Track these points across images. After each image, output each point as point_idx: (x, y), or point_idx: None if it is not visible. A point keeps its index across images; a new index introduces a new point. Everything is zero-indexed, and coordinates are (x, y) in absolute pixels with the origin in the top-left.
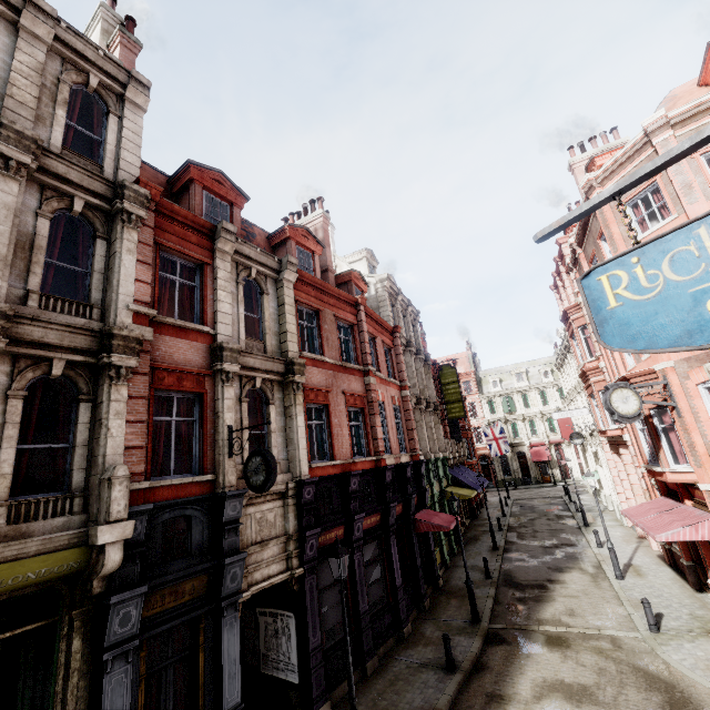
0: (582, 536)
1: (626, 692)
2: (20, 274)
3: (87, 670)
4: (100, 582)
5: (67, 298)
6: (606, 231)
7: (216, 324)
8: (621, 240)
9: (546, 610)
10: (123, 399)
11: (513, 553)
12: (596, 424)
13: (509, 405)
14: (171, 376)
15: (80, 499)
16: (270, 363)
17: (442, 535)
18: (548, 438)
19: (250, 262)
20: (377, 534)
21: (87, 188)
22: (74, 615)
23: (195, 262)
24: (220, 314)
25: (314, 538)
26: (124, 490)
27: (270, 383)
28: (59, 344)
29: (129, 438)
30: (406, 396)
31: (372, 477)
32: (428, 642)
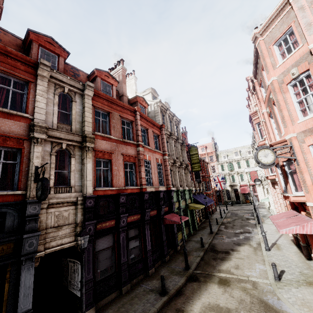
0: (256, 228)
1: None
2: None
3: None
4: None
5: None
6: (263, 62)
7: (34, 113)
8: (271, 66)
9: (224, 265)
10: None
11: (219, 235)
12: None
13: (231, 167)
14: None
15: None
16: (71, 136)
17: (183, 225)
18: (249, 182)
19: (63, 84)
20: (137, 224)
21: None
22: None
23: (24, 80)
24: (37, 108)
25: (91, 225)
26: None
27: (72, 146)
28: None
29: None
30: (165, 159)
31: (137, 196)
32: (159, 278)
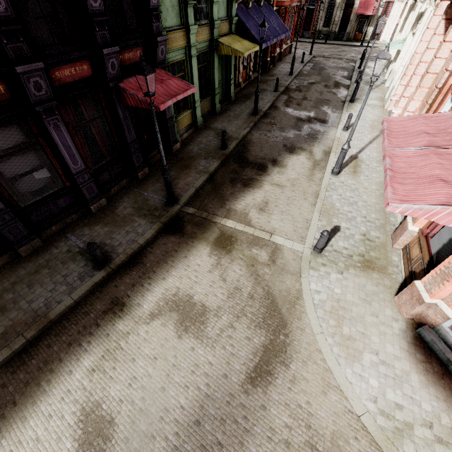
0: (340, 112)
1: (236, 326)
2: None
3: None
4: None
5: None
6: None
7: None
8: None
9: (244, 199)
10: None
11: (267, 120)
12: None
13: None
14: None
15: None
16: None
17: (196, 97)
18: None
19: None
20: (5, 116)
21: None
22: None
23: None
24: None
25: None
26: None
27: None
28: None
29: None
30: None
31: None
32: (111, 222)
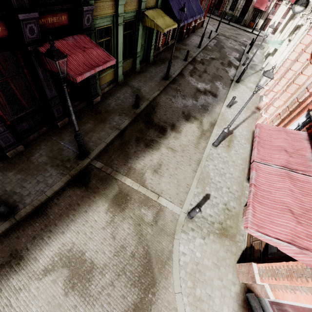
0: (228, 89)
1: (116, 284)
2: None
3: None
4: None
5: None
6: None
7: None
8: None
9: (144, 159)
10: None
11: (174, 86)
12: None
13: None
14: None
15: None
16: None
17: (119, 59)
18: None
19: None
20: None
21: None
22: None
23: None
24: None
25: None
26: None
27: None
28: None
29: None
30: None
31: None
32: (24, 169)
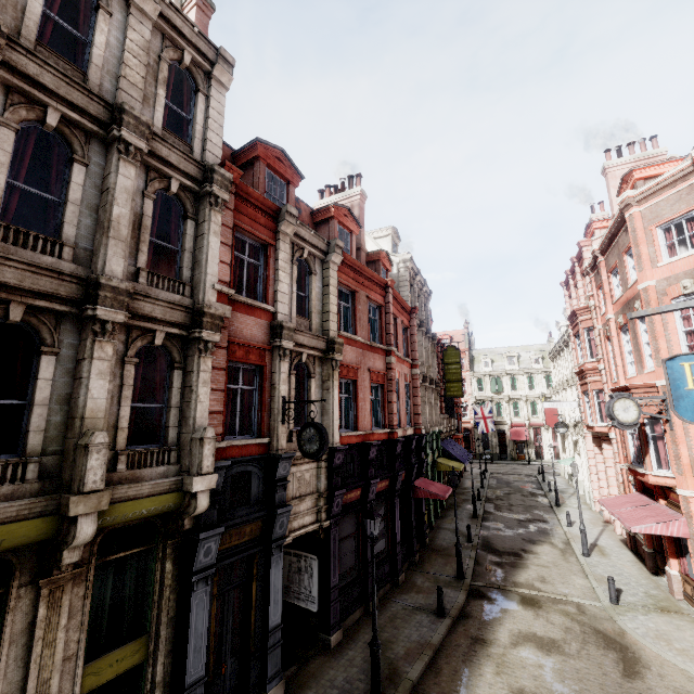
0: (554, 514)
1: (587, 648)
2: (131, 252)
3: (175, 587)
4: (189, 521)
5: (166, 276)
6: (635, 249)
7: (276, 303)
8: (648, 260)
9: (521, 575)
10: (209, 370)
11: (490, 522)
12: (582, 417)
13: (497, 385)
14: (241, 350)
15: (175, 452)
16: (315, 340)
17: (430, 500)
18: (529, 420)
19: (304, 243)
20: (385, 497)
21: (183, 170)
22: (168, 544)
23: (261, 242)
24: (280, 294)
25: (340, 497)
26: (212, 449)
27: (312, 358)
28: (162, 318)
29: (212, 404)
30: (416, 374)
31: (385, 447)
32: (420, 591)
